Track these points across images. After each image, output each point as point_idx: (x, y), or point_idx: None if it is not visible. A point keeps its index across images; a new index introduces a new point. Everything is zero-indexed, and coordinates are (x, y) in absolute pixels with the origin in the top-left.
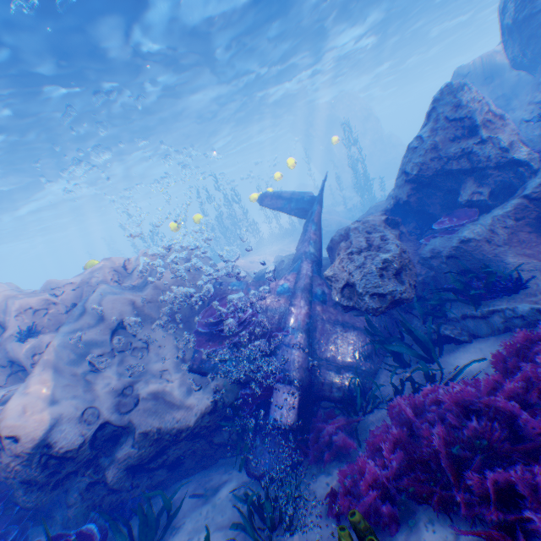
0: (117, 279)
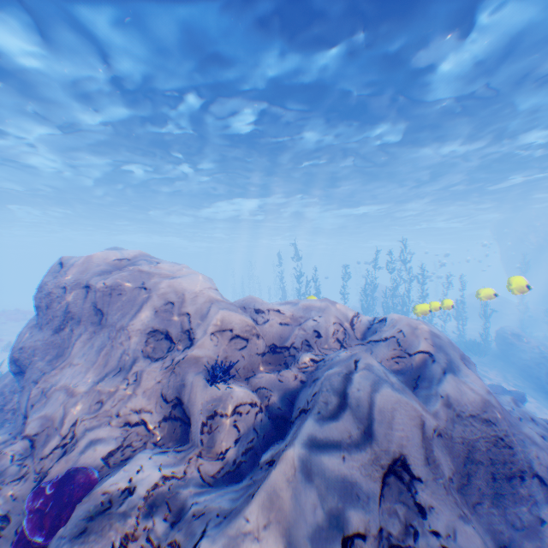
0: (339, 337)
